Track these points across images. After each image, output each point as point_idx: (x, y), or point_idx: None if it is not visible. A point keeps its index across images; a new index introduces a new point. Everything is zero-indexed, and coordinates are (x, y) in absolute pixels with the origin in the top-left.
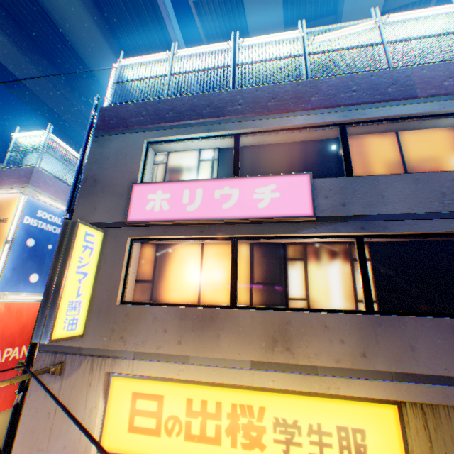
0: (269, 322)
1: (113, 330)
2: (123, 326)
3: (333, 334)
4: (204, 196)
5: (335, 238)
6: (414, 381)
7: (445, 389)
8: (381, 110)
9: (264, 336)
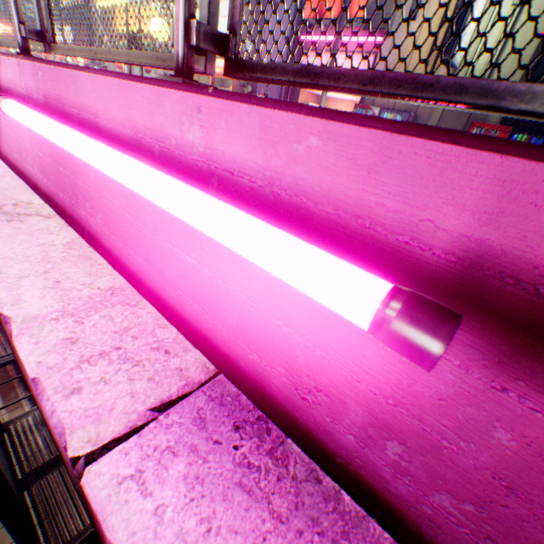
0: None
1: None
2: None
3: None
4: None
5: None
6: None
7: None
8: None
9: None
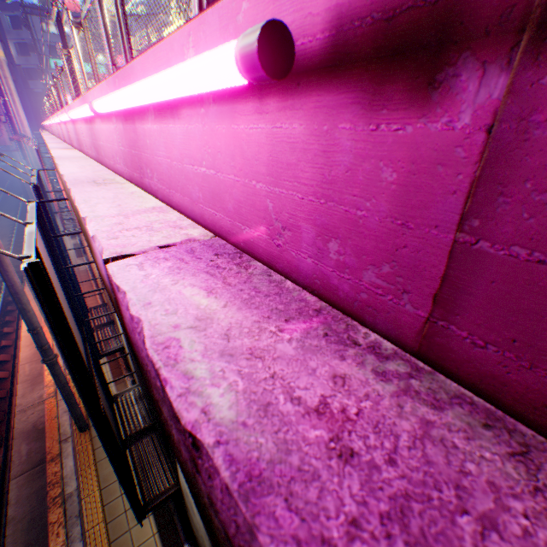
0: None
1: None
2: None
3: None
4: None
5: None
6: None
7: None
8: None
9: None
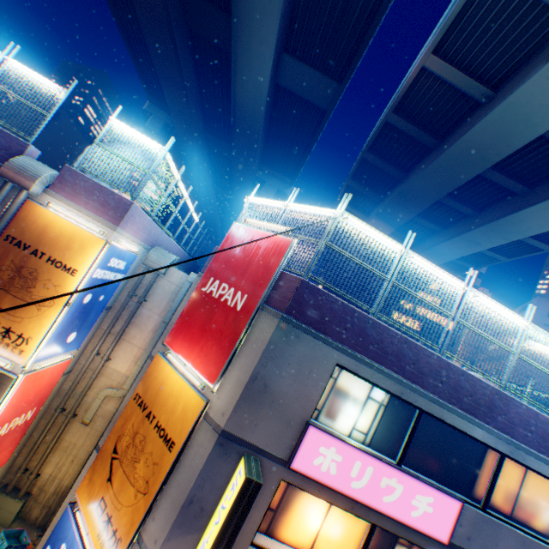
0: None
1: None
2: None
3: None
4: (372, 477)
5: None
6: None
7: None
8: (536, 462)
9: None
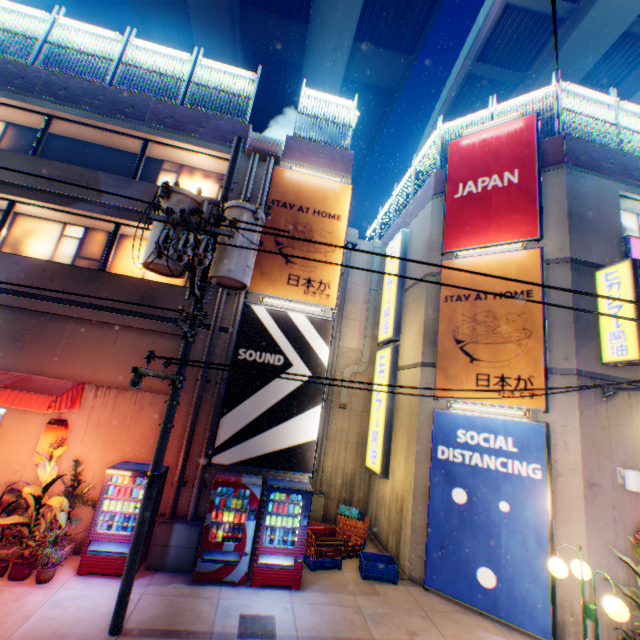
0: None
1: (635, 366)
2: None
3: None
4: None
5: None
6: None
7: None
8: None
9: None
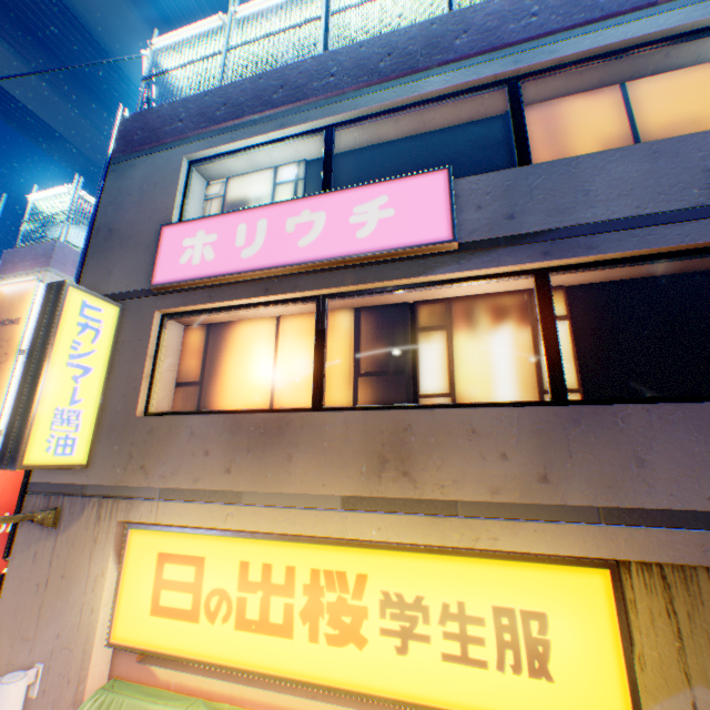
0: (374, 430)
1: (130, 457)
2: (144, 450)
3: (488, 445)
4: (270, 231)
5: (497, 279)
6: (644, 523)
7: (709, 536)
8: (585, 39)
9: (366, 454)
